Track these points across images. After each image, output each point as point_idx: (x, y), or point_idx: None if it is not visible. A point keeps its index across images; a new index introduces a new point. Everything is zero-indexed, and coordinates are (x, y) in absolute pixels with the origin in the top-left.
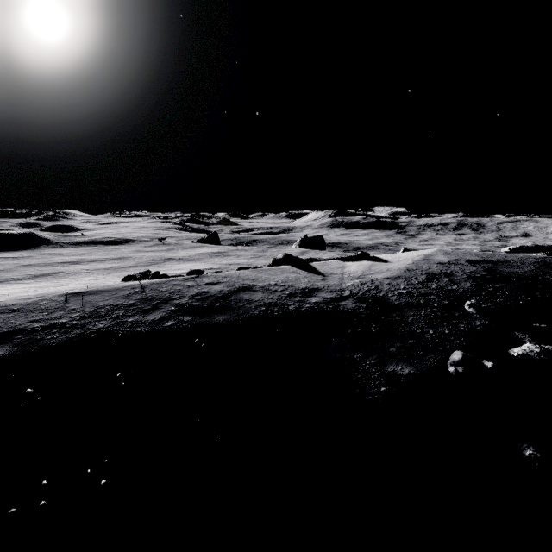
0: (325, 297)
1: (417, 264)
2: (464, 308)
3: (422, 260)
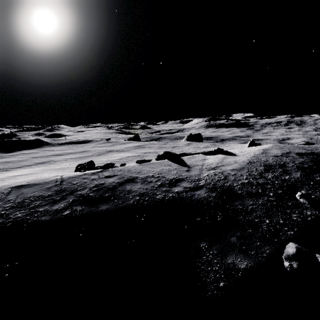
0: (185, 186)
1: (257, 157)
2: (296, 197)
3: (261, 154)
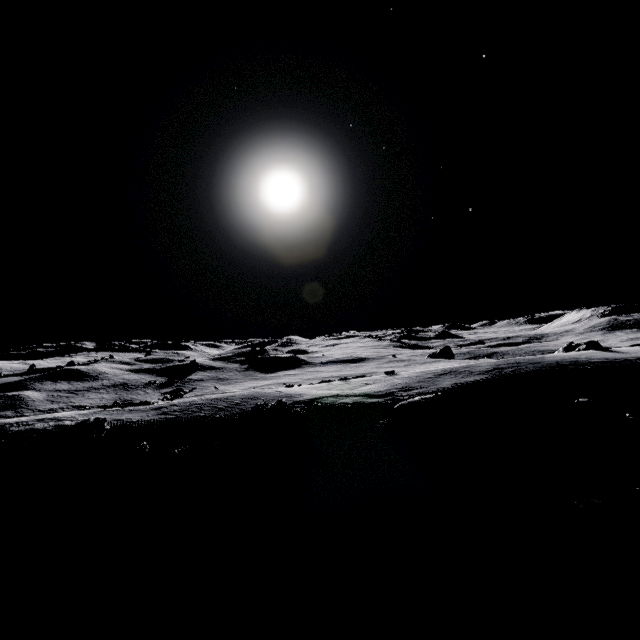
0: (626, 359)
1: None
2: None
3: None
